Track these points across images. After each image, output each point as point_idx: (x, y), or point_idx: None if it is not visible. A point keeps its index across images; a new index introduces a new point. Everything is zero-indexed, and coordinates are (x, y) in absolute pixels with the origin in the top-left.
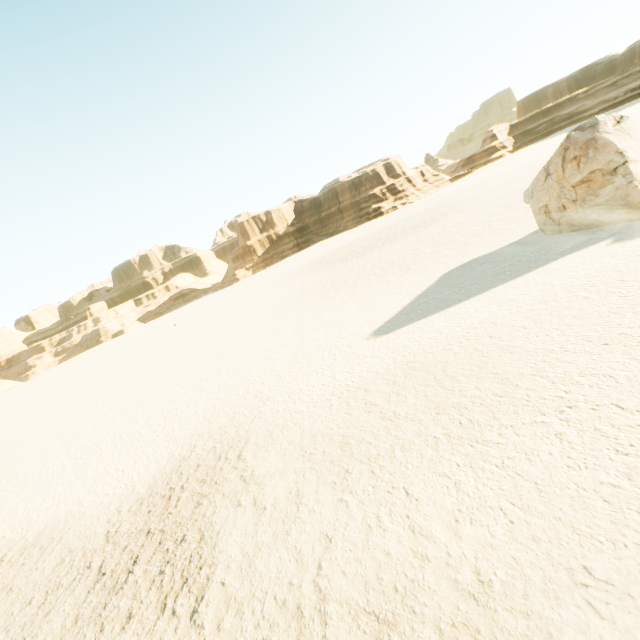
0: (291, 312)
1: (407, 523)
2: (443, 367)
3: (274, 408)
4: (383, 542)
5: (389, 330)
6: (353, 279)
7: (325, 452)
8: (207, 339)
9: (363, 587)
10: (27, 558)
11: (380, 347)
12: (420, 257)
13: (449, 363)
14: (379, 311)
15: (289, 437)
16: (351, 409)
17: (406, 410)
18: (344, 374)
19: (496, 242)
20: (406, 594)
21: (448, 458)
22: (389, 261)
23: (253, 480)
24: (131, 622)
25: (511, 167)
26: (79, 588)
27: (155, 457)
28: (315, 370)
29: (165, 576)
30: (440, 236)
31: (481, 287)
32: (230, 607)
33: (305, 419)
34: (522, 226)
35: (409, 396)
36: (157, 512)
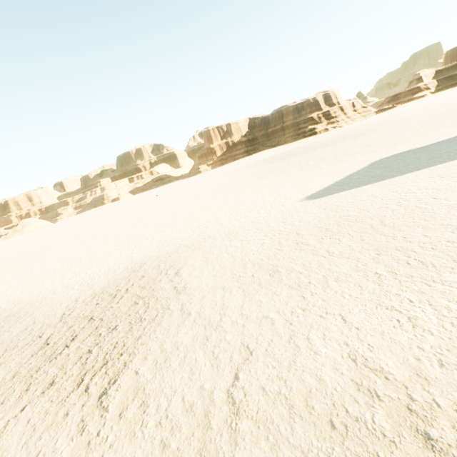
0: (236, 187)
1: (346, 351)
2: (381, 219)
3: (212, 243)
4: (314, 366)
5: (321, 195)
6: (289, 168)
7: (254, 276)
8: (171, 203)
9: (287, 411)
10: (6, 323)
11: (312, 206)
12: (350, 153)
13: (387, 217)
14: (312, 185)
15: (222, 263)
16: (282, 246)
17: (340, 250)
18: (277, 223)
19: (427, 140)
20: (348, 435)
21: (396, 293)
22: (321, 157)
23: (184, 291)
24: (51, 388)
25: (433, 101)
26: (27, 351)
27: (114, 268)
28: (251, 220)
29: (91, 355)
30: (368, 141)
31: (416, 167)
32: (137, 397)
33: (238, 251)
34: (454, 129)
35: (343, 239)
36: (102, 305)
